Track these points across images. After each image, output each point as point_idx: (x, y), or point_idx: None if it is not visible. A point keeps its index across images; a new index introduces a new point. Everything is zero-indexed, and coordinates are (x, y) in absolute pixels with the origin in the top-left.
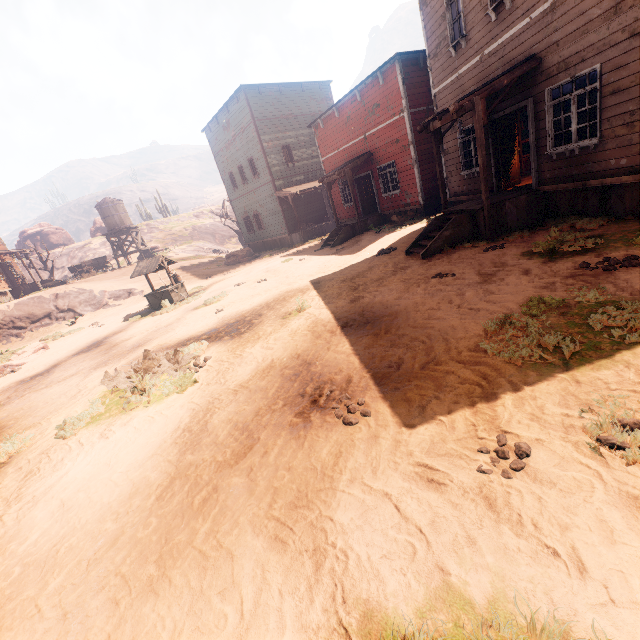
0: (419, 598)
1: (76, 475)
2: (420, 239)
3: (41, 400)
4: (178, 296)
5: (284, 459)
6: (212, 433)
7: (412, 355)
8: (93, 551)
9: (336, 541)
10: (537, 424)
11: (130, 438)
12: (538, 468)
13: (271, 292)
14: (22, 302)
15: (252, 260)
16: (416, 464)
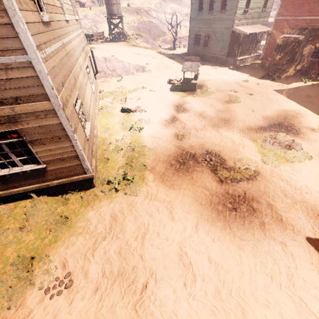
0: None
1: (313, 186)
2: None
3: (212, 140)
4: (196, 87)
5: None
6: None
7: None
8: None
9: None
10: None
11: (316, 176)
12: None
13: (273, 107)
14: None
15: (202, 66)
16: None
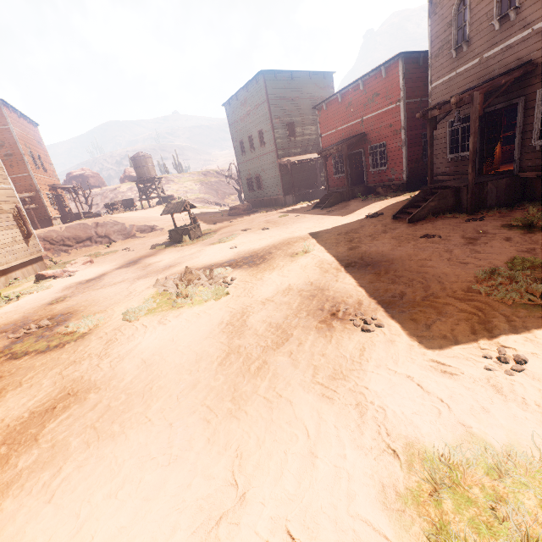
0: (448, 439)
1: (148, 345)
2: (406, 207)
3: (101, 296)
4: (195, 234)
5: (317, 349)
6: (251, 328)
7: (412, 290)
8: (179, 391)
9: (374, 401)
10: (531, 344)
11: (184, 325)
12: (535, 372)
13: (275, 237)
14: (71, 226)
15: (251, 213)
16: (430, 360)
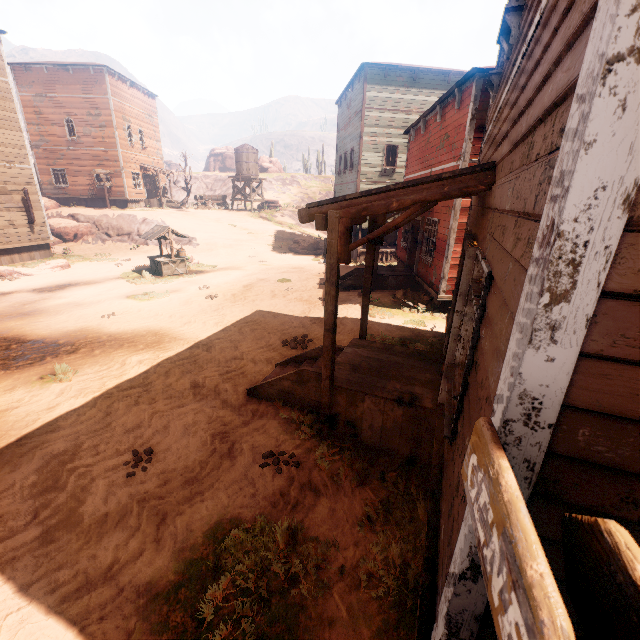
0: None
1: None
2: (297, 360)
3: None
4: (172, 270)
5: None
6: None
7: None
8: None
9: None
10: None
11: None
12: None
13: (162, 322)
14: (122, 215)
15: (307, 256)
16: None
